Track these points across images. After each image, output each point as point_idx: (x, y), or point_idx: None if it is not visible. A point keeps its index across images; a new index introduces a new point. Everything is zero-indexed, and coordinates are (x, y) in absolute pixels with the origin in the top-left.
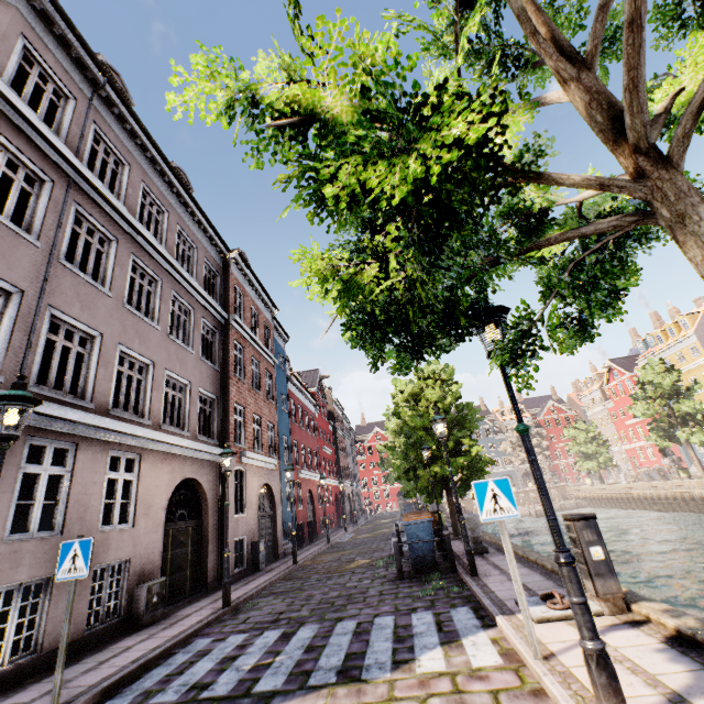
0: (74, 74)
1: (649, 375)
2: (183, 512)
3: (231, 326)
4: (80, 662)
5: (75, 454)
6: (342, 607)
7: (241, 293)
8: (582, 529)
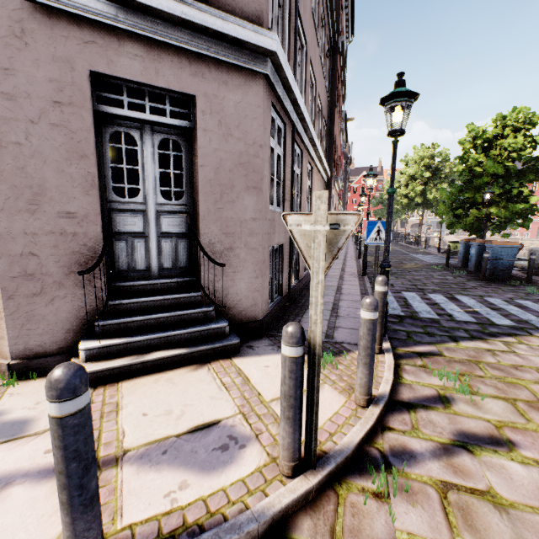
0: None
1: None
2: None
3: (338, 50)
4: None
5: (301, 160)
6: (465, 290)
7: (341, 8)
8: None
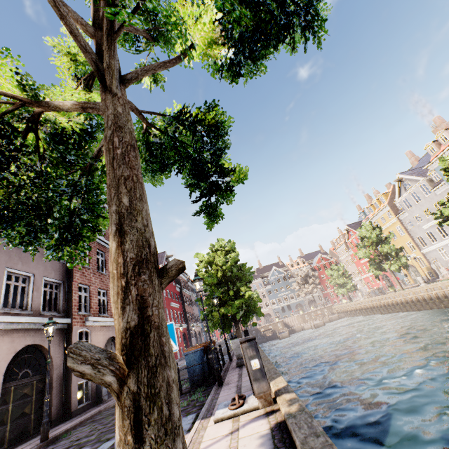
0: None
1: (363, 232)
2: (27, 370)
3: None
4: None
5: None
6: None
7: None
8: (247, 348)
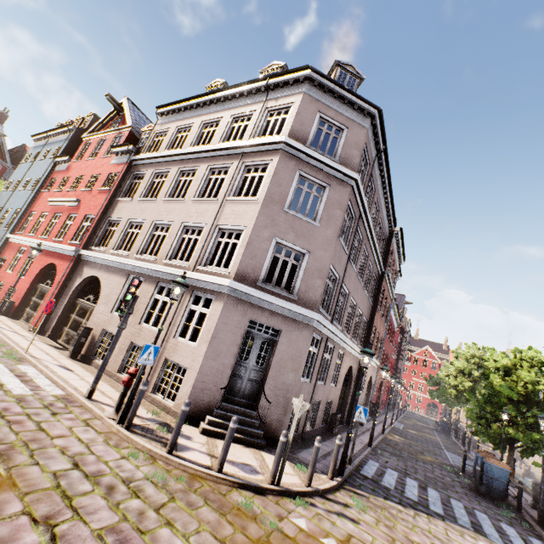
0: (373, 150)
1: None
2: (343, 381)
3: (384, 277)
4: (327, 441)
5: (332, 350)
6: (444, 489)
7: (391, 252)
8: None
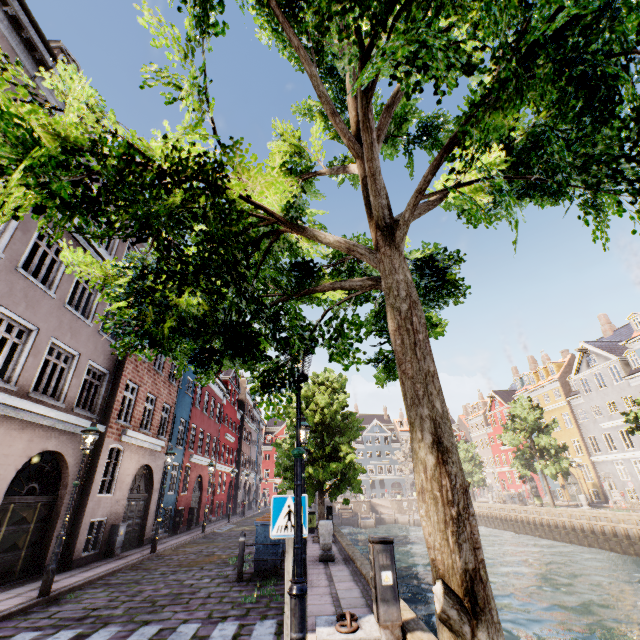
0: (20, 51)
1: (518, 409)
2: (34, 485)
3: None
4: None
5: None
6: (160, 608)
7: None
8: (379, 552)
